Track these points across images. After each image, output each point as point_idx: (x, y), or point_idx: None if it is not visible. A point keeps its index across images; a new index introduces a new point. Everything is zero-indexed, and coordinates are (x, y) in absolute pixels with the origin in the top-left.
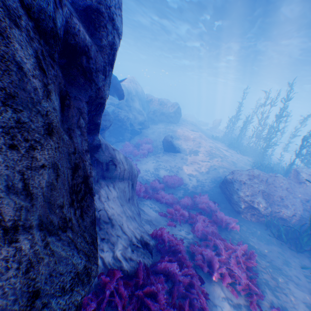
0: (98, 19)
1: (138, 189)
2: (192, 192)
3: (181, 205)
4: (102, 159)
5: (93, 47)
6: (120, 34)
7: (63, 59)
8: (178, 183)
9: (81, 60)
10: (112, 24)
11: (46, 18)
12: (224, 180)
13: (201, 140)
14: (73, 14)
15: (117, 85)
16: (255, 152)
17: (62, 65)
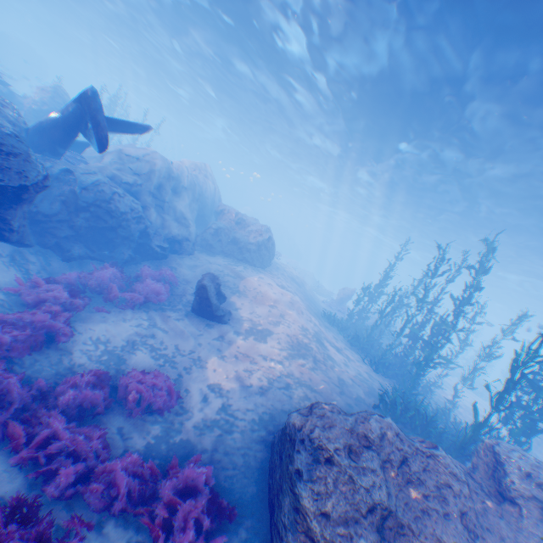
0: None
1: None
2: (186, 441)
3: (92, 493)
4: None
5: None
6: None
7: None
8: (163, 401)
9: None
10: None
11: None
12: (283, 427)
13: (290, 309)
14: None
15: (98, 113)
16: (401, 369)
17: None
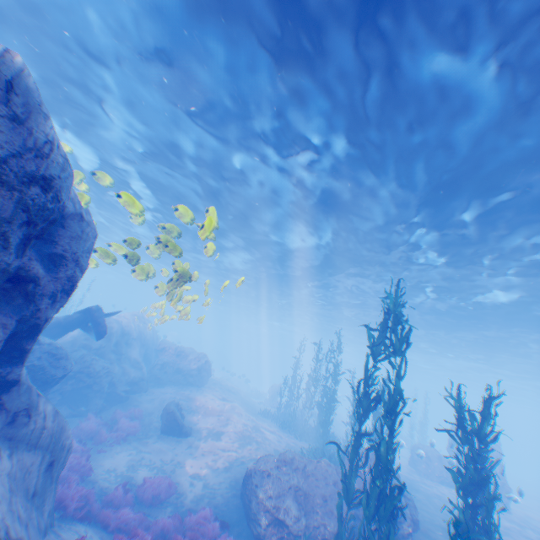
0: (61, 259)
1: (69, 496)
2: (190, 509)
3: (155, 535)
4: (13, 405)
5: (45, 277)
6: (85, 269)
7: (9, 283)
8: (168, 493)
9: (27, 285)
10: (76, 262)
11: (5, 263)
12: (245, 474)
13: (233, 412)
14: (34, 257)
15: (100, 317)
16: (318, 433)
17: (6, 286)
